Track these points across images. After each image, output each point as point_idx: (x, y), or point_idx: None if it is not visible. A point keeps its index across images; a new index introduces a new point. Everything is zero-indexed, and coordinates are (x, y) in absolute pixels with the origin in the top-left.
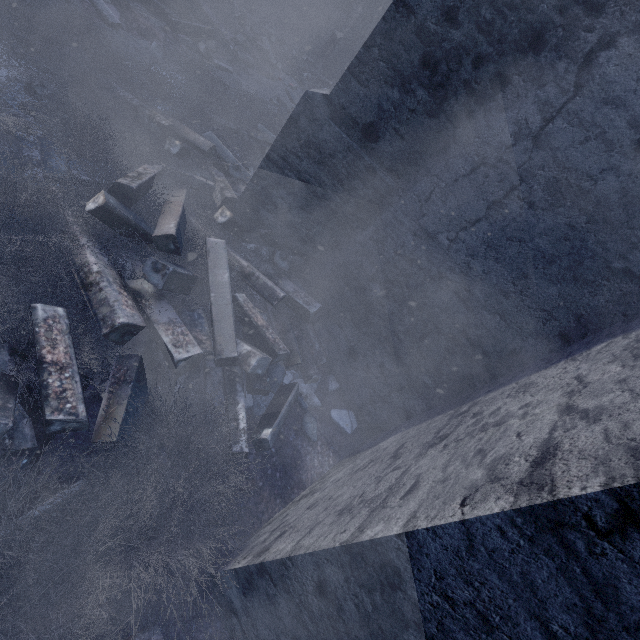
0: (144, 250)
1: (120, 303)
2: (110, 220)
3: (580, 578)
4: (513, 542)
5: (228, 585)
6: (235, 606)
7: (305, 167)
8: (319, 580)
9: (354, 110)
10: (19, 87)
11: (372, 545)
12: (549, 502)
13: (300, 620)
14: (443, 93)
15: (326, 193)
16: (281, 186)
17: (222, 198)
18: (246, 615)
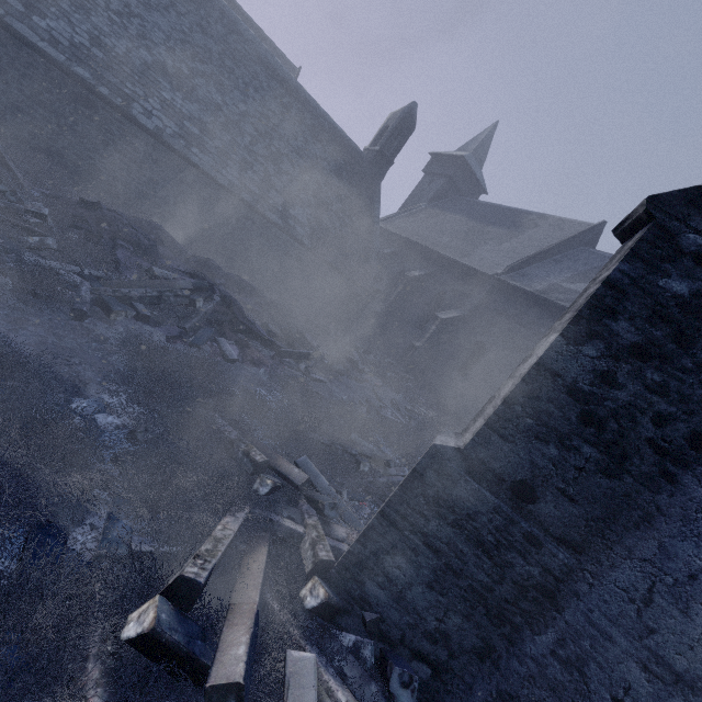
0: (186, 695)
1: None
2: (151, 649)
3: None
4: None
5: None
6: None
7: (433, 529)
8: None
9: (497, 465)
10: (123, 433)
11: None
12: None
13: None
14: (620, 451)
15: (466, 566)
16: (398, 551)
17: (314, 559)
18: None
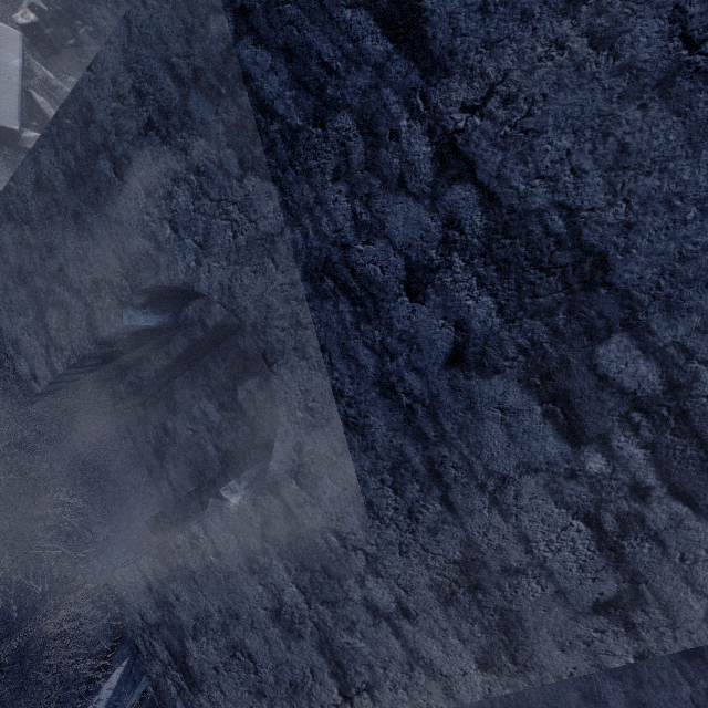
0: None
1: None
2: None
3: (182, 6)
4: (151, 8)
5: None
6: None
7: None
8: (36, 177)
9: None
10: None
11: (73, 96)
12: None
13: (23, 242)
14: None
15: None
16: (103, 3)
17: (28, 4)
18: None
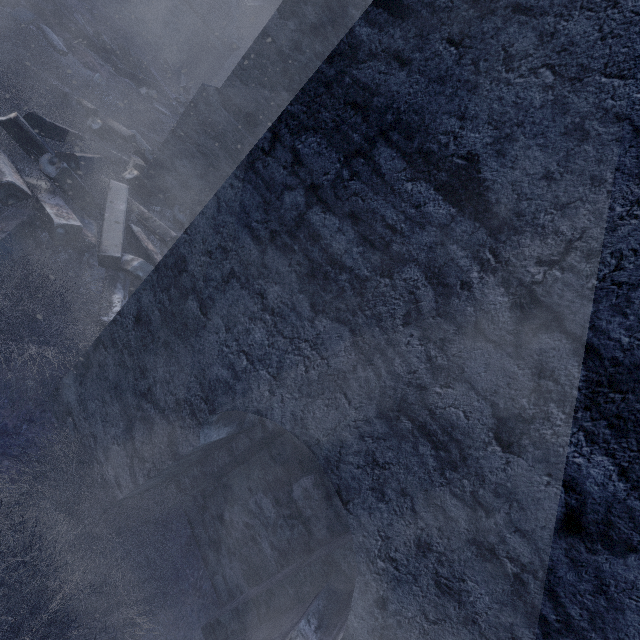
0: None
1: (11, 175)
2: (18, 135)
3: (261, 186)
4: (236, 188)
5: (68, 388)
6: (71, 404)
7: (203, 142)
8: (138, 312)
9: (239, 101)
10: None
11: (171, 252)
12: (249, 153)
13: (122, 363)
14: None
15: (220, 164)
16: (184, 156)
17: (133, 165)
18: (79, 404)
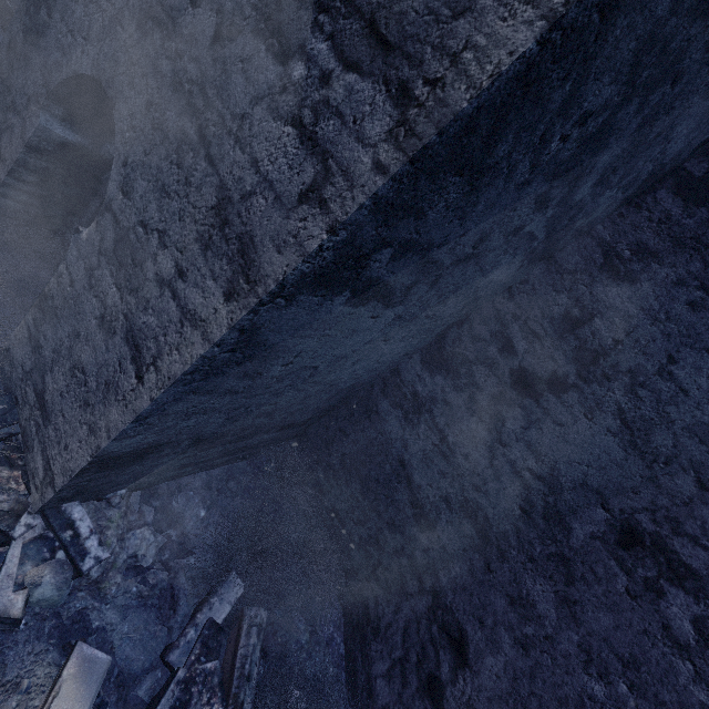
0: None
1: None
2: None
3: None
4: None
5: None
6: None
7: None
8: (9, 42)
9: None
10: None
11: None
12: None
13: None
14: None
15: None
16: None
17: None
18: None
